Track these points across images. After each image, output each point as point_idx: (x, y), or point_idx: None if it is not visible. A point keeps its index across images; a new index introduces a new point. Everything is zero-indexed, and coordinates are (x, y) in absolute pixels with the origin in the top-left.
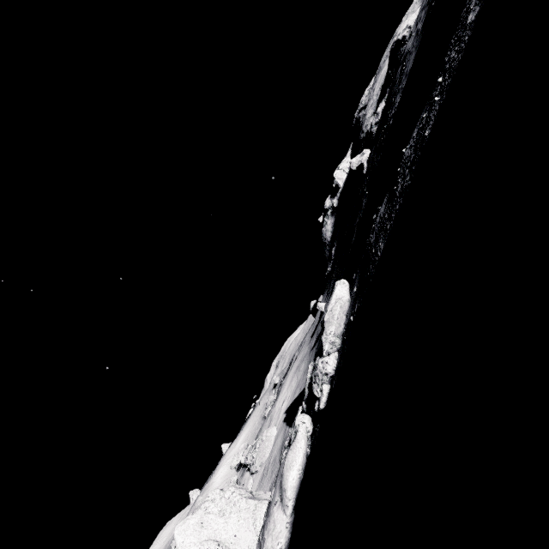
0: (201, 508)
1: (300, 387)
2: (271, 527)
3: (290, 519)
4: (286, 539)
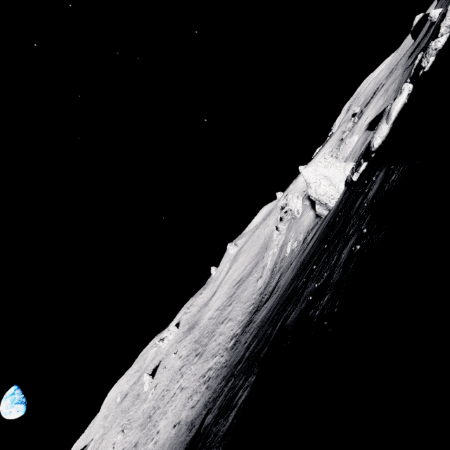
0: (314, 165)
1: (386, 103)
2: (379, 131)
3: (390, 126)
4: (386, 134)
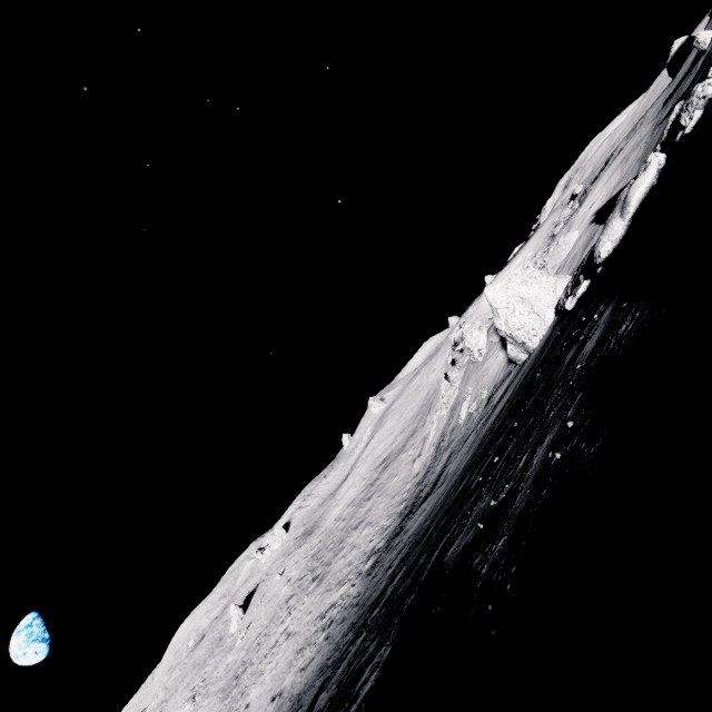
0: (504, 279)
1: (625, 180)
2: (608, 231)
3: (627, 224)
4: (621, 236)
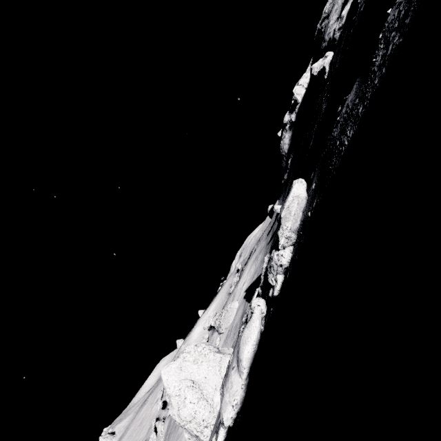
0: (180, 357)
1: (257, 273)
2: (229, 386)
3: (245, 382)
4: (241, 397)
